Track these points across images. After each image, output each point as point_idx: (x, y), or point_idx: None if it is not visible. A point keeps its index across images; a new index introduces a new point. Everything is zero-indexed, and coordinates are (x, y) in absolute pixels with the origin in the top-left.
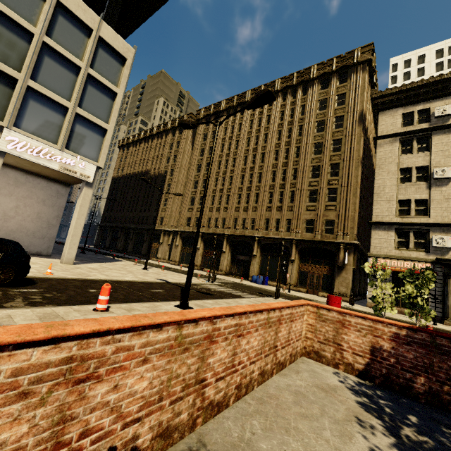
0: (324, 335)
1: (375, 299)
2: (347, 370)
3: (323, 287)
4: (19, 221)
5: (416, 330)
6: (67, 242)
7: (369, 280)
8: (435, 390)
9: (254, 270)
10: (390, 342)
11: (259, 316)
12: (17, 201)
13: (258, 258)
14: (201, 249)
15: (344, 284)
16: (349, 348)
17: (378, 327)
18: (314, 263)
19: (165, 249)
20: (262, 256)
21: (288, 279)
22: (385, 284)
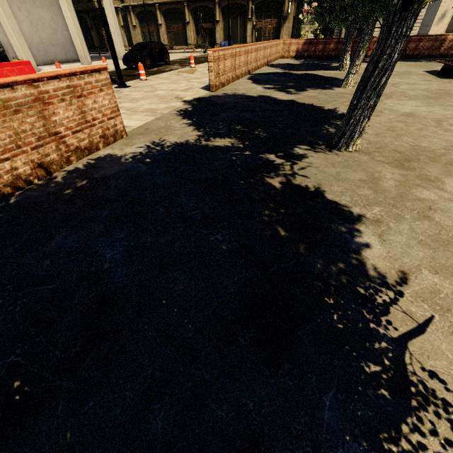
0: (285, 50)
1: (302, 36)
2: (290, 58)
3: (273, 39)
4: (61, 33)
5: (307, 40)
6: (116, 43)
7: (303, 24)
8: (308, 55)
9: (219, 37)
10: (301, 45)
11: (275, 43)
12: (49, 11)
13: (221, 23)
14: (163, 25)
15: (286, 33)
16: (292, 51)
17: (299, 42)
18: (266, 18)
19: (122, 33)
20: (224, 20)
21: (248, 39)
22: (307, 26)
